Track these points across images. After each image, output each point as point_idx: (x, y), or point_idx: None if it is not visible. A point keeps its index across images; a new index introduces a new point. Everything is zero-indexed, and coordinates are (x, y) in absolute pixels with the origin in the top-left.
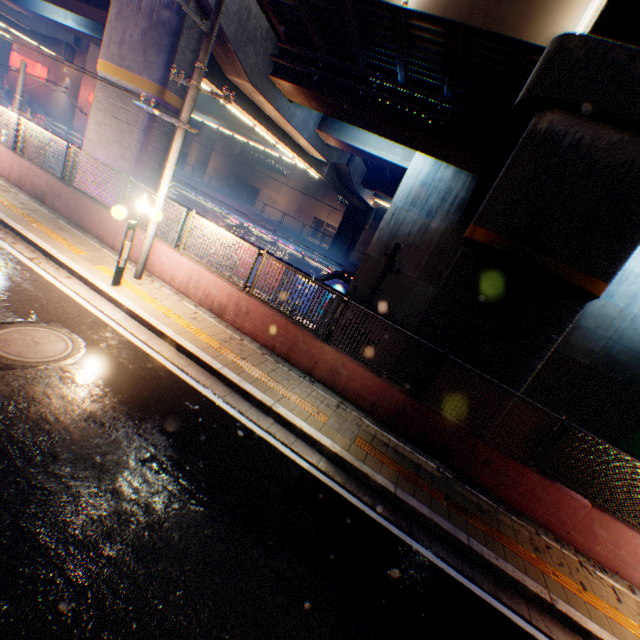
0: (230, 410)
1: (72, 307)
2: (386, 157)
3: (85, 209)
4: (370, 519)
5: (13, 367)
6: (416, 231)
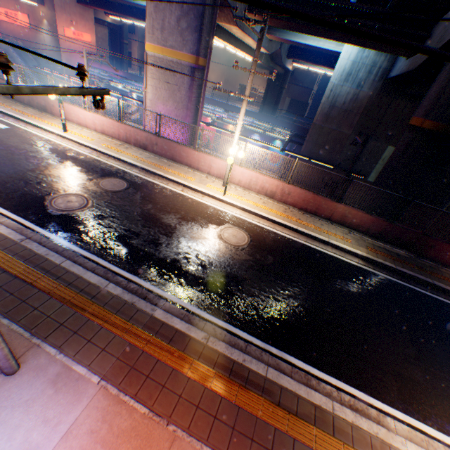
0: (313, 247)
1: (222, 213)
2: (323, 46)
3: (175, 150)
4: (390, 280)
5: (242, 249)
6: (349, 100)
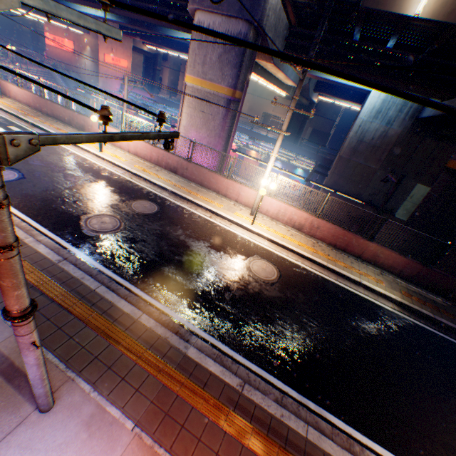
0: (344, 286)
1: (250, 243)
2: (353, 84)
3: (204, 176)
4: (428, 330)
5: (271, 284)
6: (377, 136)
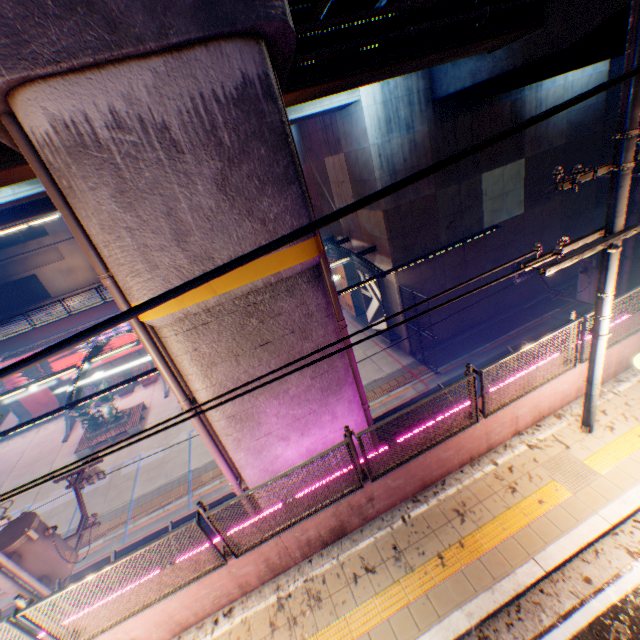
0: None
1: None
2: (331, 105)
3: (423, 466)
4: None
5: None
6: (408, 153)
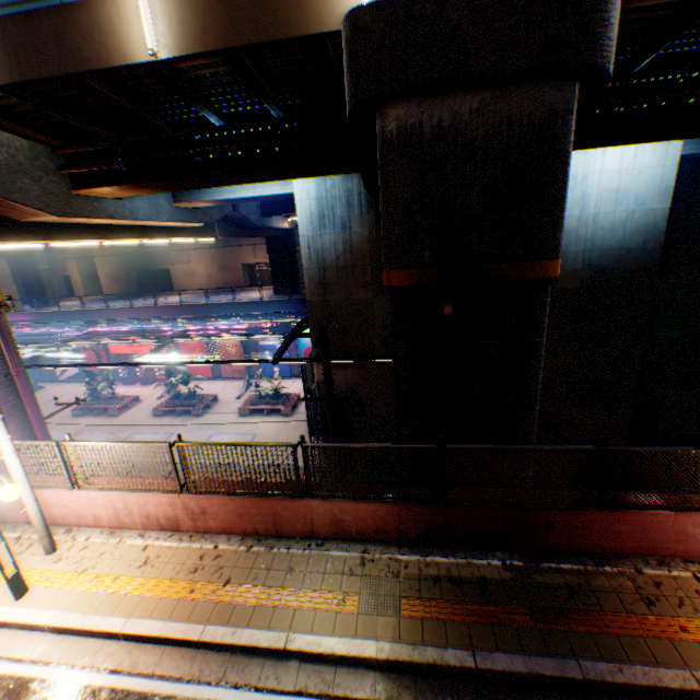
0: (238, 697)
1: None
2: (264, 193)
3: None
4: None
5: None
6: (342, 251)
